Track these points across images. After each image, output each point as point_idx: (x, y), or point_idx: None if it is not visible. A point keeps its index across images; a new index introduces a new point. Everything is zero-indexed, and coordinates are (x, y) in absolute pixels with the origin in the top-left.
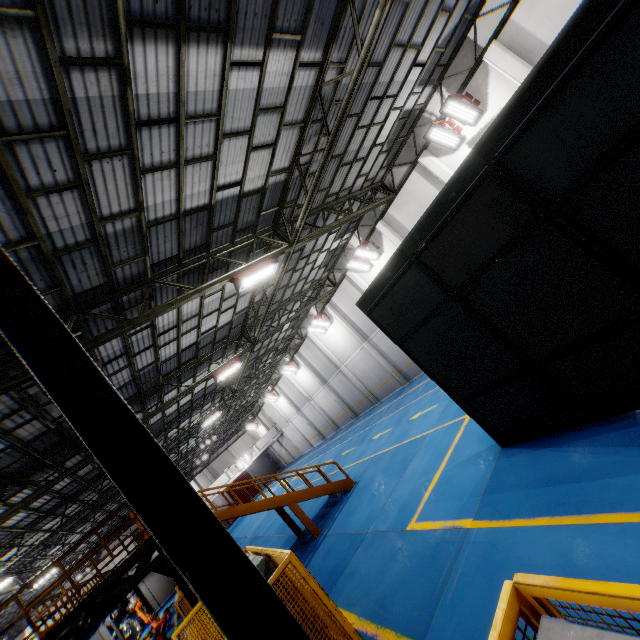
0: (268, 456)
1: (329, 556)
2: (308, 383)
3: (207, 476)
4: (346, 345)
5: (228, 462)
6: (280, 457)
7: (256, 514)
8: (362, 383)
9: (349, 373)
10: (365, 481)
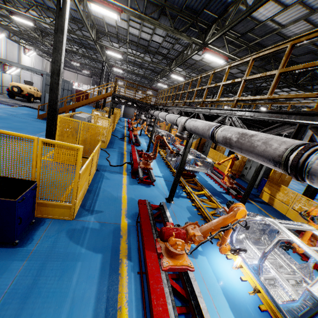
0: None
1: None
2: None
3: None
4: None
5: None
6: None
7: None
8: None
9: None
10: None
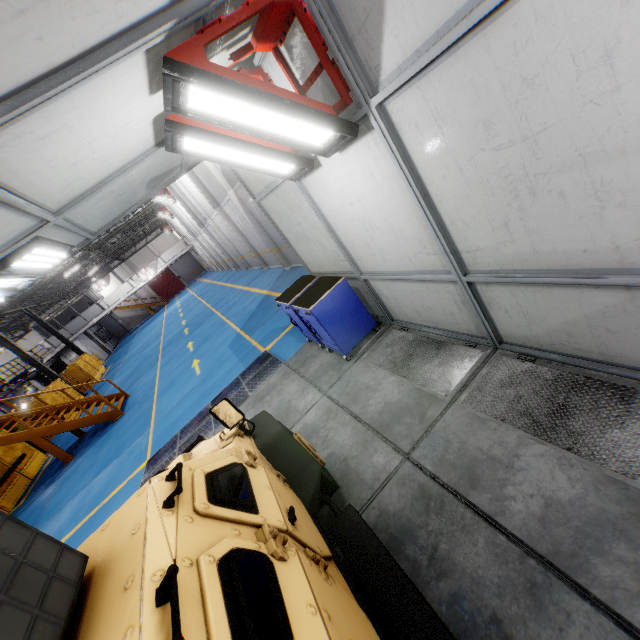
0: (192, 257)
1: (26, 521)
2: (190, 217)
3: (126, 270)
4: (204, 200)
5: (148, 259)
6: (201, 263)
7: (150, 329)
8: (232, 244)
9: (217, 230)
10: (117, 427)
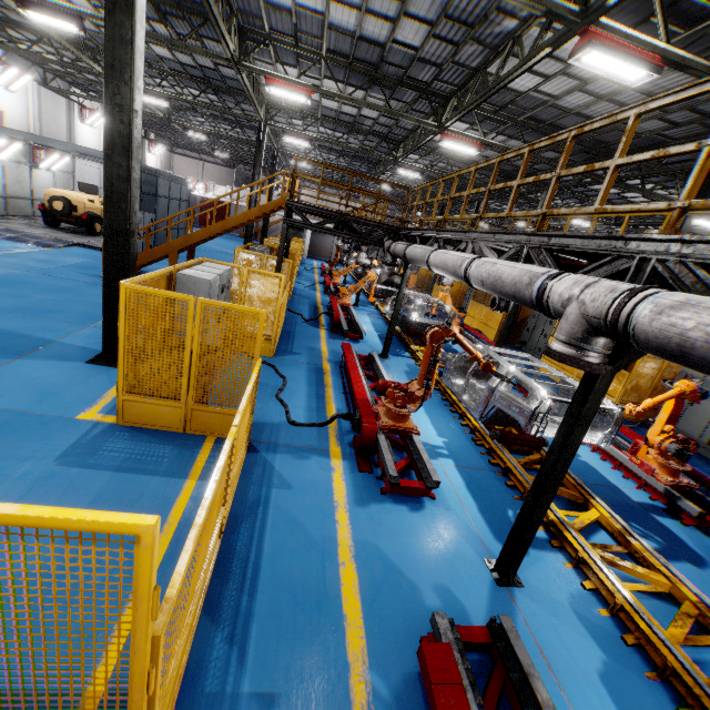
0: None
1: None
2: None
3: None
4: None
5: None
6: None
7: None
8: None
9: None
10: None
